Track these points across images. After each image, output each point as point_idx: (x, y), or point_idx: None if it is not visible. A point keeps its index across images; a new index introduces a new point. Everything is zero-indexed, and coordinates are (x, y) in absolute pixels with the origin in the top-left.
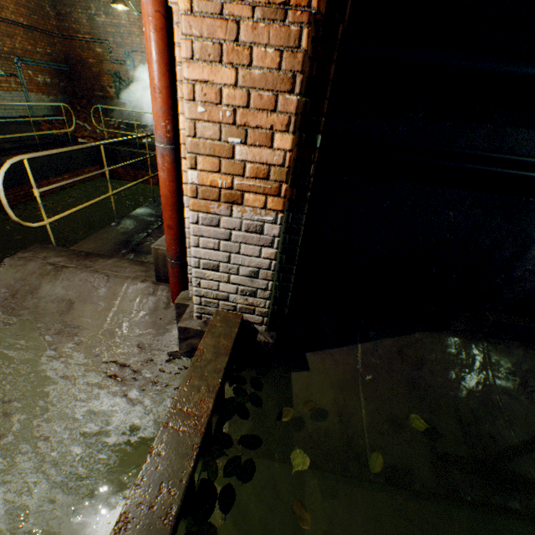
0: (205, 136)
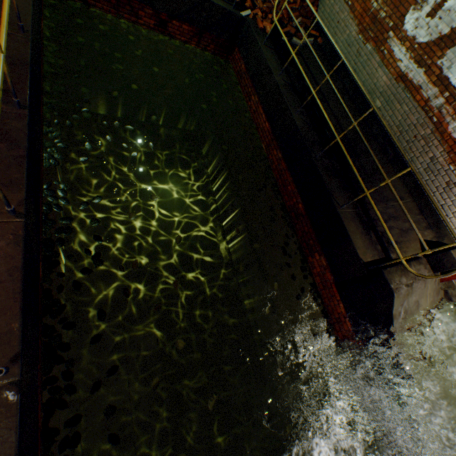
0: None
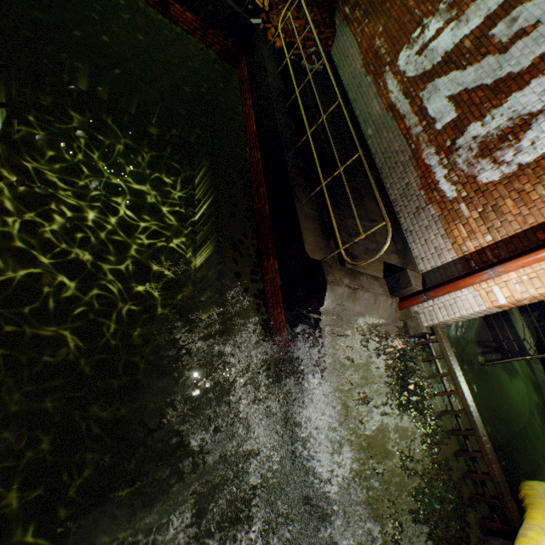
0: (525, 298)
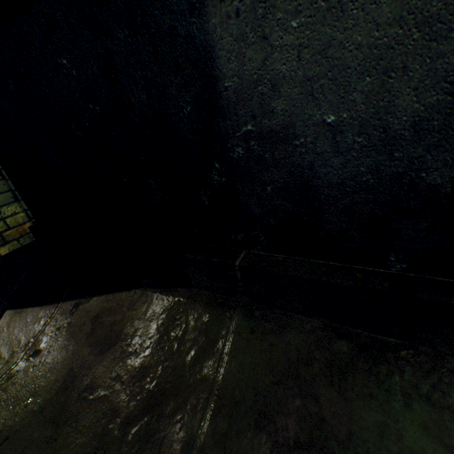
0: None
